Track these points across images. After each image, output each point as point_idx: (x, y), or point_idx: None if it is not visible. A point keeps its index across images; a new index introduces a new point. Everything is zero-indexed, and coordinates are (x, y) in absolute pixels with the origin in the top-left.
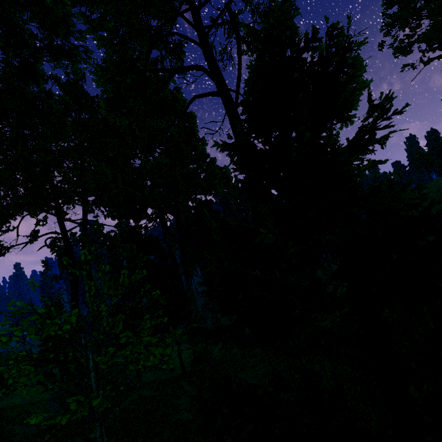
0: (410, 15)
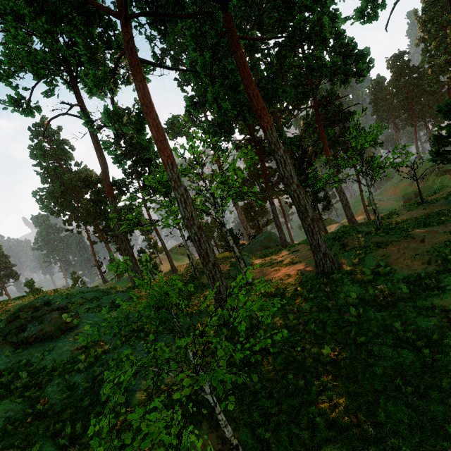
0: None
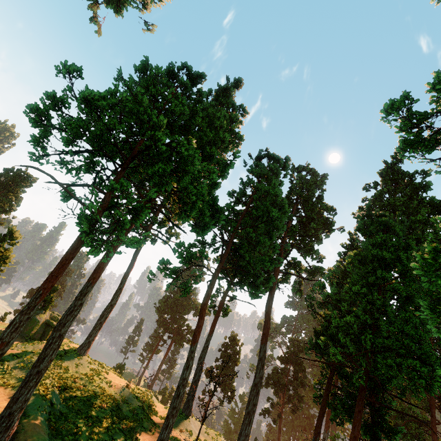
0: None
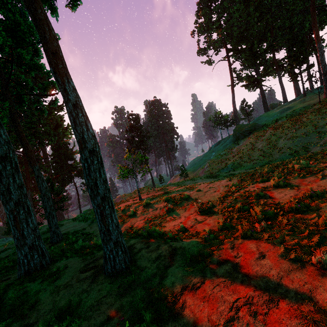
0: (203, 29)
